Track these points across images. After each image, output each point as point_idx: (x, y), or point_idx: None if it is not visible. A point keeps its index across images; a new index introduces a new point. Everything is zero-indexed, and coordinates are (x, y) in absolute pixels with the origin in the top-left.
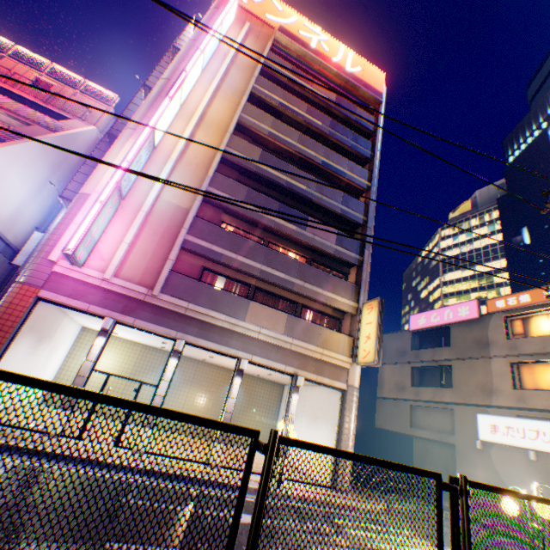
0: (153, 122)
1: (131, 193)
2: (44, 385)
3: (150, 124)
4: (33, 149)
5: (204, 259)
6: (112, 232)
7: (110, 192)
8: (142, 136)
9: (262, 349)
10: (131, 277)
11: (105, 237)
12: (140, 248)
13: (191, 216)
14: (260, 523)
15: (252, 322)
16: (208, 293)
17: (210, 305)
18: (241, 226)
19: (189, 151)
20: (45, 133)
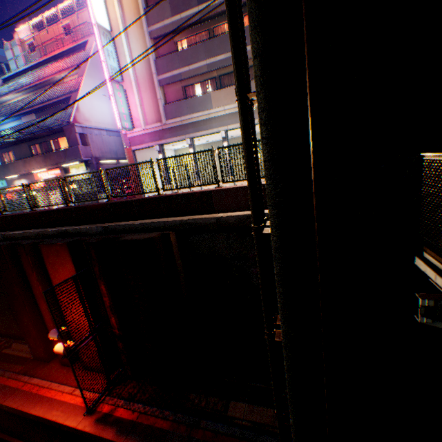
0: (93, 20)
1: (124, 75)
2: (70, 177)
3: (93, 23)
4: (89, 83)
5: (180, 83)
6: (132, 104)
7: (111, 87)
8: (97, 37)
9: (231, 120)
10: (152, 121)
11: (132, 109)
12: (146, 104)
13: (152, 63)
14: (105, 185)
15: (217, 107)
16: (186, 106)
17: (190, 112)
18: (188, 35)
19: (125, 11)
20: (86, 67)
